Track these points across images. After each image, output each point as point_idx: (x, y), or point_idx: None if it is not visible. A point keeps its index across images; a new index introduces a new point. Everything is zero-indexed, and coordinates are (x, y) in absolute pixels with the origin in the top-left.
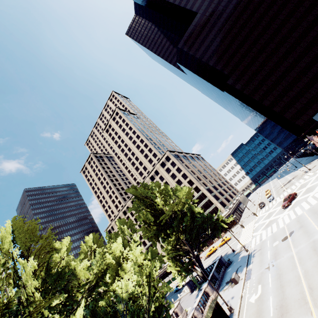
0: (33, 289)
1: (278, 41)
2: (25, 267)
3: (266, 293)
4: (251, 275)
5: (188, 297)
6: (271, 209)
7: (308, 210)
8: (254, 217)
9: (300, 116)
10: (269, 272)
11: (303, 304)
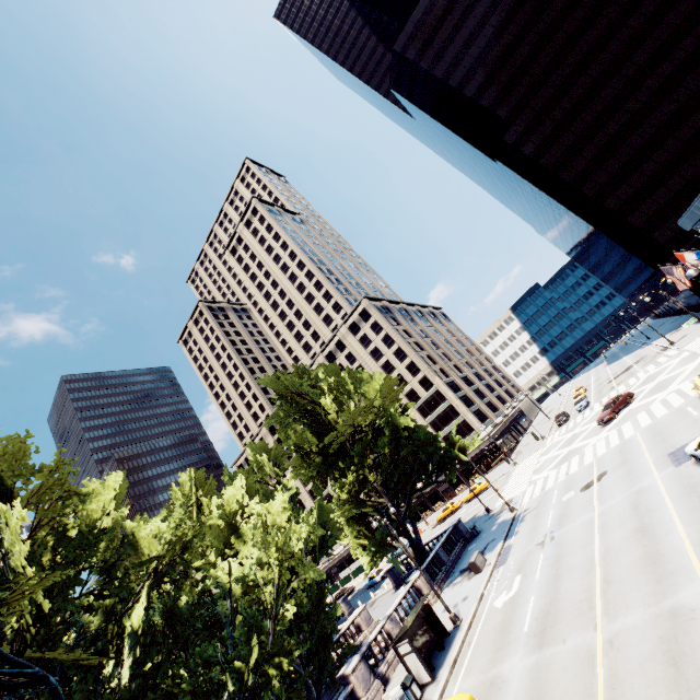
0: (19, 564)
1: (630, 35)
2: (4, 521)
3: (526, 590)
4: (509, 556)
5: (389, 599)
6: (578, 427)
7: (645, 430)
8: (542, 444)
9: (664, 221)
10: (541, 551)
11: (586, 611)
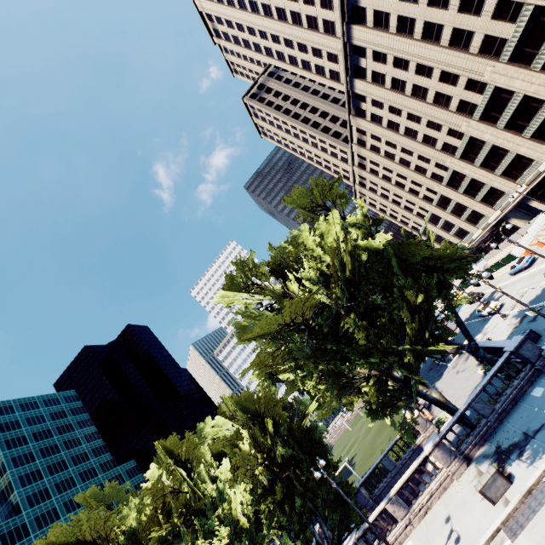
0: None
1: None
2: None
3: None
4: (527, 528)
5: (471, 372)
6: None
7: None
8: None
9: None
10: None
11: None
